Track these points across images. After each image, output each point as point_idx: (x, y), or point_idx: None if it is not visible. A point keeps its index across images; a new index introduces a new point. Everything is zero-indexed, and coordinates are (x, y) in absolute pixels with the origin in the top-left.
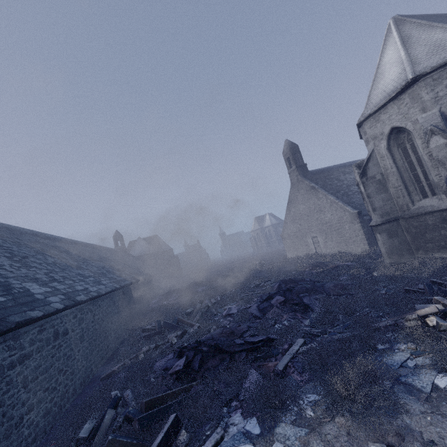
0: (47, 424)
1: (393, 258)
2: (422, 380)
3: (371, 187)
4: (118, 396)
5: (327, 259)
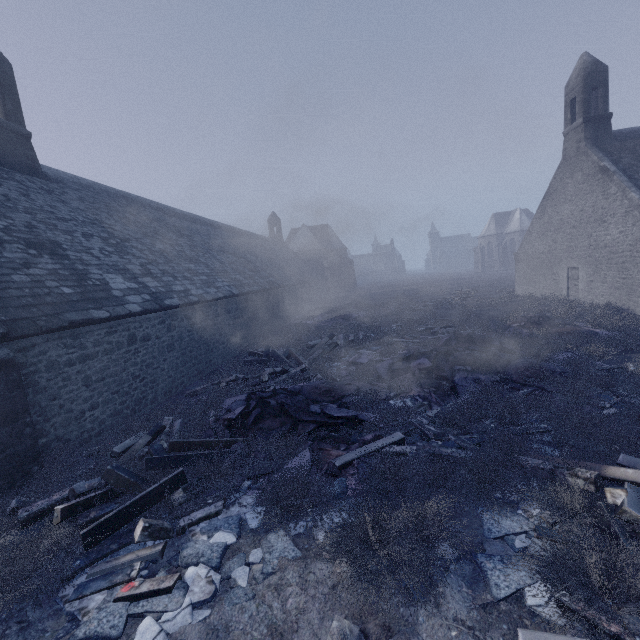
0: (115, 424)
1: None
2: (508, 576)
3: None
4: (161, 424)
5: (570, 314)
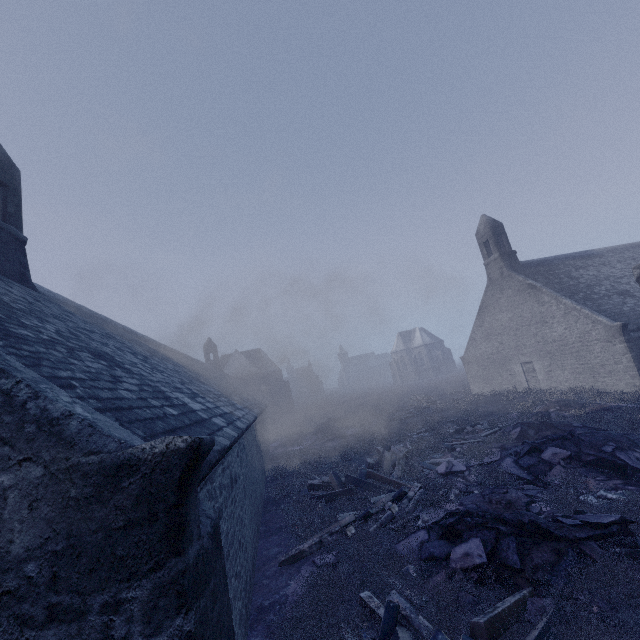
0: None
1: None
2: None
3: None
4: (395, 603)
5: (571, 397)
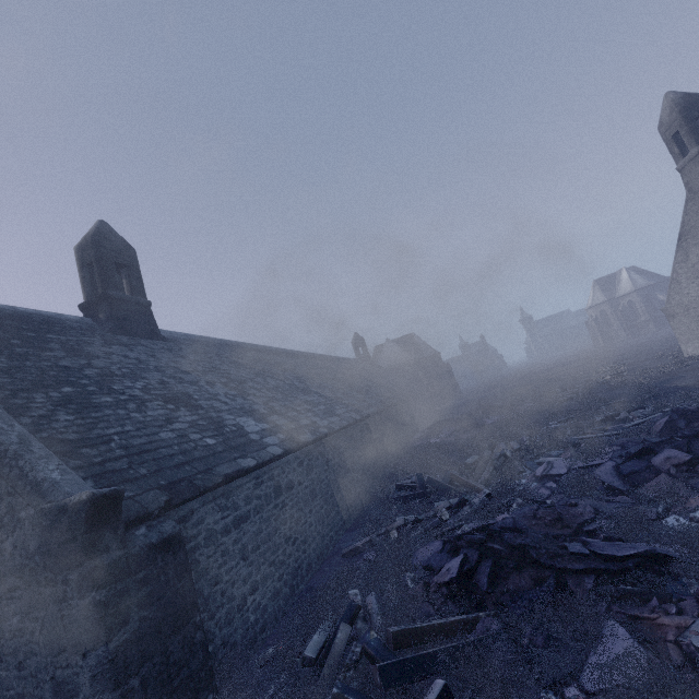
0: (277, 610)
1: None
2: None
3: None
4: (355, 603)
5: None
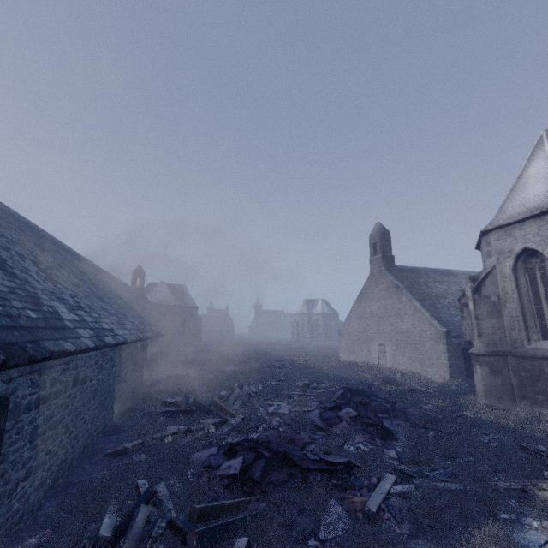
0: (36, 501)
1: (490, 400)
2: None
3: (482, 308)
4: (153, 489)
5: (398, 377)
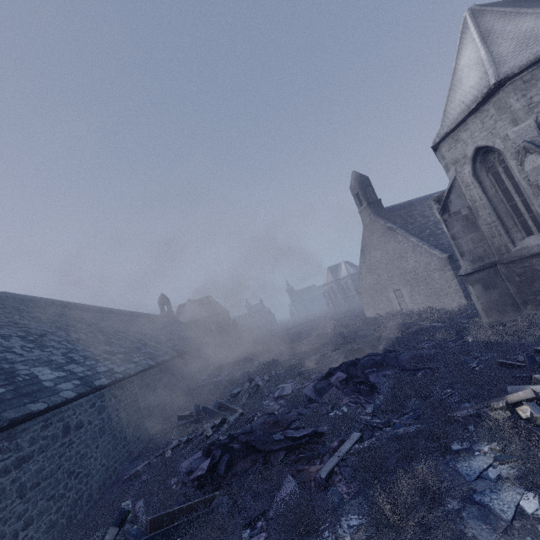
0: None
1: (493, 317)
2: (504, 500)
3: (456, 226)
4: (125, 509)
5: (412, 319)
